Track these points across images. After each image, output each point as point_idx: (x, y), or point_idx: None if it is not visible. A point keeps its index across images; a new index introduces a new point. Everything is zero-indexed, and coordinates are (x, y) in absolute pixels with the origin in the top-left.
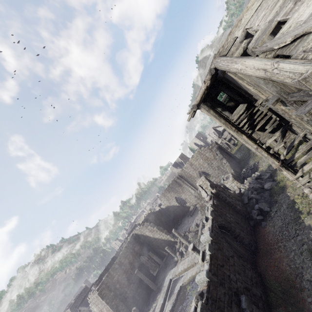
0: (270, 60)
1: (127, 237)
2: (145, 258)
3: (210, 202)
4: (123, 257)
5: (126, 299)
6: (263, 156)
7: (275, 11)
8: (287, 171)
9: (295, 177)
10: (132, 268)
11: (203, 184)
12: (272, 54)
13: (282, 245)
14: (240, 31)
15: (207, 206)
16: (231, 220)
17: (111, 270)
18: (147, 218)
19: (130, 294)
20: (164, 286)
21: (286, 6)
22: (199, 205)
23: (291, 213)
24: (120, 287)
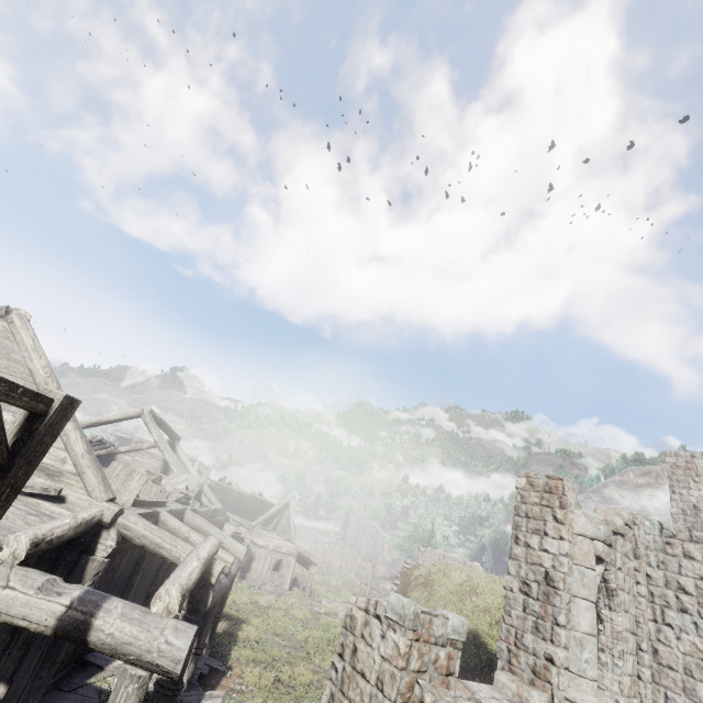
0: None
1: None
2: None
3: None
4: None
5: None
6: None
7: None
8: None
9: None
10: None
11: None
12: None
13: None
14: None
15: None
16: None
17: None
18: None
19: None
20: None
21: None
22: None
23: None
24: None
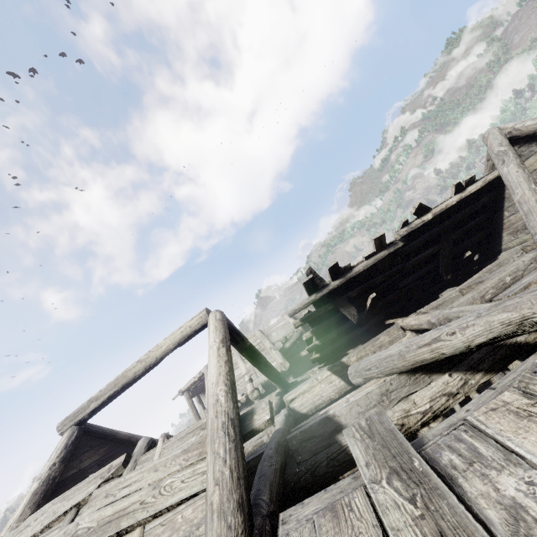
0: None
1: None
2: None
3: None
4: None
5: None
6: None
7: None
8: None
9: None
10: None
11: None
12: None
13: None
14: None
15: None
16: None
17: None
18: None
19: None
20: None
21: None
22: None
23: None
24: None
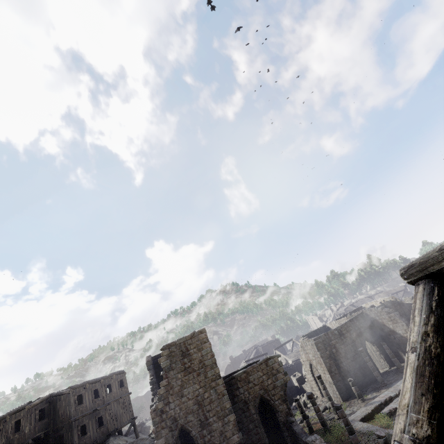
0: None
1: (346, 315)
2: (371, 347)
3: None
4: (345, 328)
5: (339, 367)
6: None
7: None
8: None
9: None
10: (353, 345)
11: None
12: None
13: None
14: None
15: None
16: None
17: (329, 332)
18: (387, 304)
19: (346, 367)
20: (397, 385)
21: None
22: None
23: None
24: (335, 353)
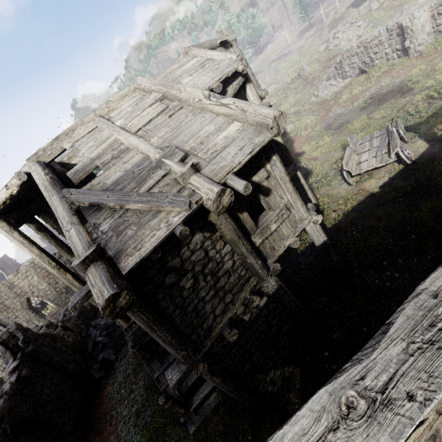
0: (70, 215)
1: None
2: None
3: (14, 376)
4: None
5: None
6: (93, 302)
7: (99, 151)
8: (120, 318)
9: (128, 325)
10: None
11: (11, 338)
12: (76, 206)
13: (116, 413)
14: (69, 144)
15: (3, 388)
16: (50, 397)
17: None
18: None
19: None
20: None
21: (107, 154)
22: (6, 373)
23: (135, 359)
24: None
